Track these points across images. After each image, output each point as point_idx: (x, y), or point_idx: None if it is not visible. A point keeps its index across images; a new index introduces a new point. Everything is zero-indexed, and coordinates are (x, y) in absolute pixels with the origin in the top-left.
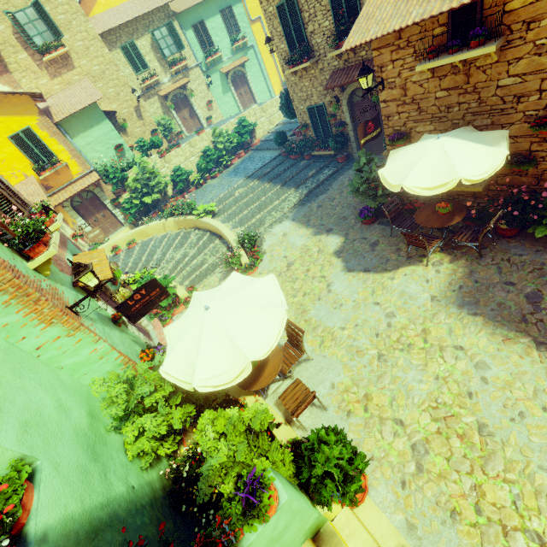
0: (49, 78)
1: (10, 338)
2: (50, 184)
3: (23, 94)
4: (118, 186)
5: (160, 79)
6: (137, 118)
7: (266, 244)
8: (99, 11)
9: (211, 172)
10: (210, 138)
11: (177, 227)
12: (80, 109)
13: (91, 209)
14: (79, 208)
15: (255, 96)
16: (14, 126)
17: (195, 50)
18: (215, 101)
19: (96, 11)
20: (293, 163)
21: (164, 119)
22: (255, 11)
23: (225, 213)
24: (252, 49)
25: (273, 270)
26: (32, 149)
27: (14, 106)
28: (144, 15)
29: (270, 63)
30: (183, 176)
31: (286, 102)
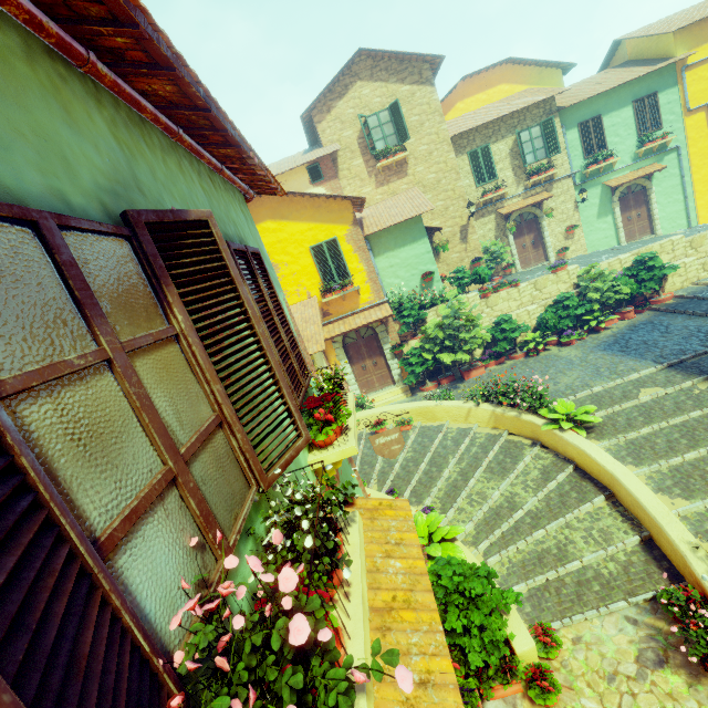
0: (374, 186)
1: None
2: (330, 309)
3: (345, 199)
4: (409, 328)
5: (507, 192)
6: (459, 240)
7: None
8: (452, 117)
9: (563, 334)
10: (572, 280)
11: (491, 423)
12: (399, 222)
13: (363, 352)
14: (350, 346)
15: (655, 223)
16: (320, 236)
17: (571, 156)
18: (581, 226)
19: (449, 117)
20: None
21: (495, 245)
22: (701, 96)
23: (619, 435)
24: (674, 153)
25: None
26: (327, 265)
27: (331, 212)
28: (513, 113)
29: (704, 174)
30: (510, 332)
31: None
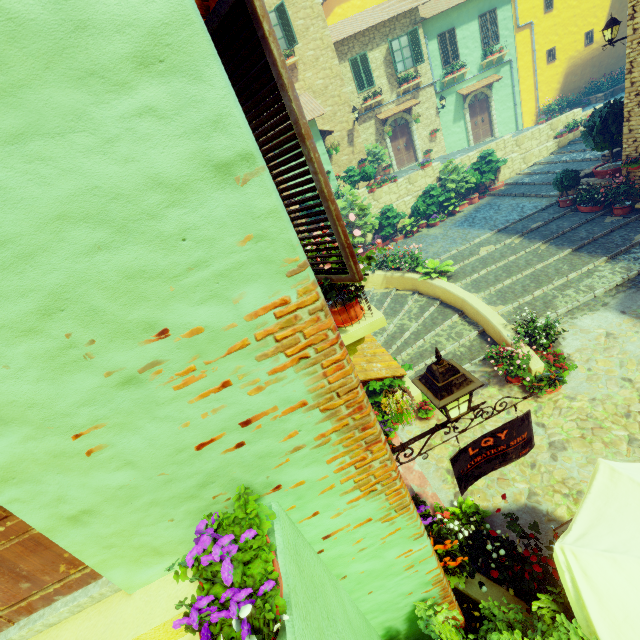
0: None
1: (294, 509)
2: None
3: None
4: None
5: (383, 99)
6: (347, 144)
7: (568, 345)
8: (332, 22)
9: (430, 218)
10: (436, 175)
11: (384, 285)
12: None
13: None
14: None
15: (494, 127)
16: None
17: (433, 66)
18: (441, 130)
19: (329, 22)
20: (589, 218)
21: (376, 147)
22: (527, 15)
23: (467, 277)
24: (508, 66)
25: (606, 400)
26: None
27: None
28: (385, 22)
29: (528, 84)
30: (393, 219)
31: (602, 123)
